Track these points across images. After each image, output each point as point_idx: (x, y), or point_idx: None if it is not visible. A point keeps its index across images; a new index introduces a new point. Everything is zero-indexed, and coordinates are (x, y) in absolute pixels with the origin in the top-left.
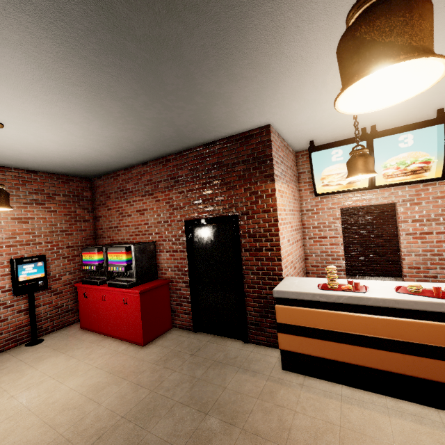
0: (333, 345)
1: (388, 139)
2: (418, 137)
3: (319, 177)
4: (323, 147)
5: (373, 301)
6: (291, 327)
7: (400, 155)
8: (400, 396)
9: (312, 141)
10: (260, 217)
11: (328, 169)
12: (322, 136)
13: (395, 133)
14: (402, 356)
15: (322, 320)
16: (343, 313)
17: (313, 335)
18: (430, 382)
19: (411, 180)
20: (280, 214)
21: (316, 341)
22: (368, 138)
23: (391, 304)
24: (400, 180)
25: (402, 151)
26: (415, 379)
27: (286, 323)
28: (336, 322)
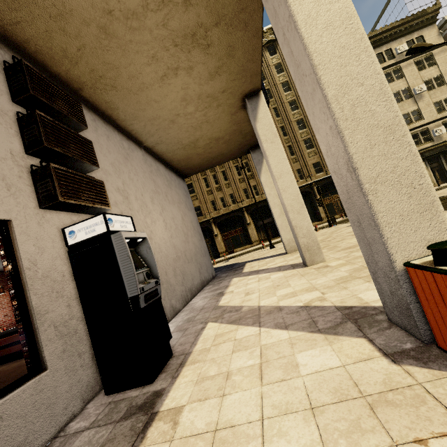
0: None
1: None
2: None
3: None
4: None
5: (2, 333)
6: None
7: None
8: (14, 360)
9: None
10: None
11: None
12: None
13: None
14: (11, 347)
15: None
16: None
17: None
18: (19, 352)
19: None
20: None
21: None
22: None
23: (5, 333)
24: None
25: None
26: (16, 352)
27: None
28: None
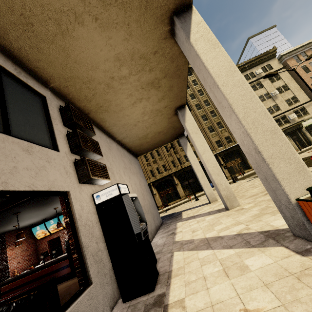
0: (13, 291)
1: (48, 222)
2: (54, 220)
3: (36, 235)
4: (34, 226)
5: (18, 276)
6: (4, 292)
7: (52, 225)
8: None
9: (31, 225)
10: (3, 260)
11: (37, 232)
12: (33, 223)
13: (49, 220)
14: (24, 286)
15: (10, 286)
16: (14, 282)
17: (9, 291)
18: None
19: (59, 230)
20: (10, 256)
21: (10, 292)
22: (44, 222)
23: (21, 275)
24: (56, 230)
25: (52, 224)
26: None
27: (3, 291)
28: (13, 285)
